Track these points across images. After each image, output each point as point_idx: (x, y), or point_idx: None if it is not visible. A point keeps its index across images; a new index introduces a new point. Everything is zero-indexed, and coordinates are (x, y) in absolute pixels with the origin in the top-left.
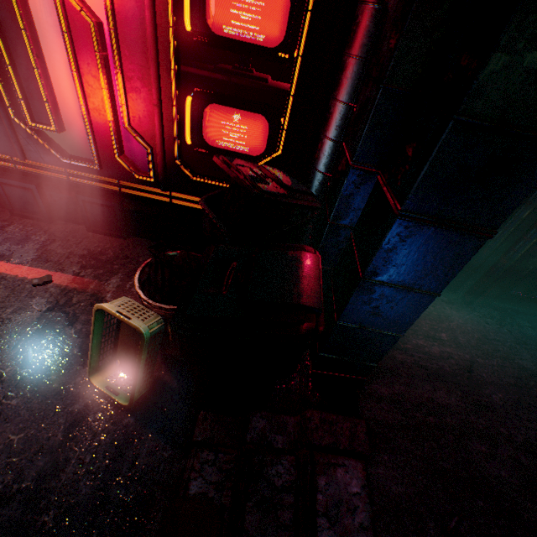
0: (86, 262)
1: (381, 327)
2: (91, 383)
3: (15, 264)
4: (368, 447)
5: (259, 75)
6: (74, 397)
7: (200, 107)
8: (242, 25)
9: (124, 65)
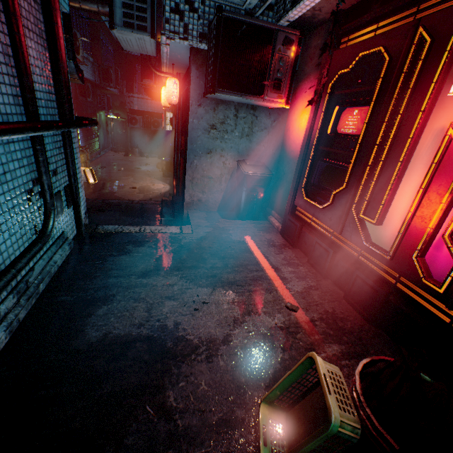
0: (325, 316)
1: None
2: (259, 406)
3: (287, 287)
4: None
5: None
6: (243, 401)
7: None
8: None
9: None
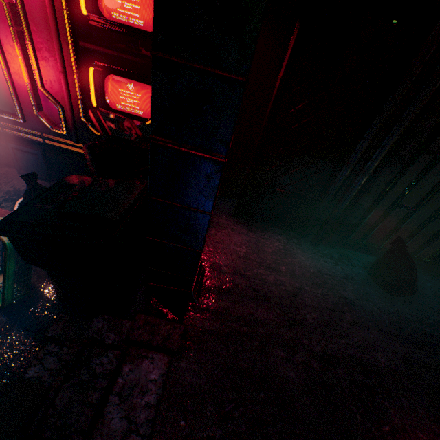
0: (9, 196)
1: (182, 243)
2: None
3: None
4: (179, 345)
5: (147, 54)
6: None
7: (101, 77)
8: (126, 12)
9: (34, 38)
